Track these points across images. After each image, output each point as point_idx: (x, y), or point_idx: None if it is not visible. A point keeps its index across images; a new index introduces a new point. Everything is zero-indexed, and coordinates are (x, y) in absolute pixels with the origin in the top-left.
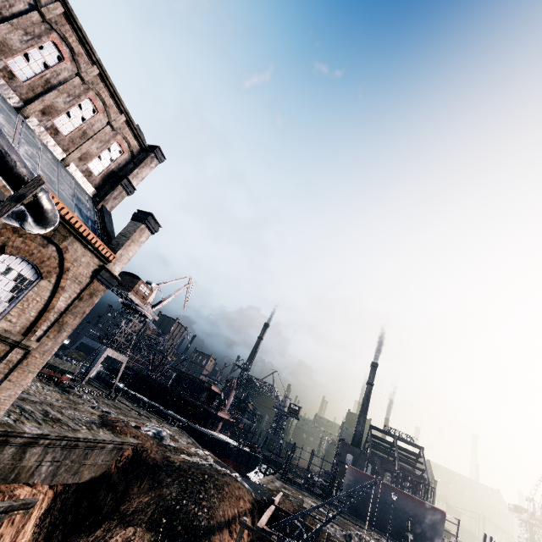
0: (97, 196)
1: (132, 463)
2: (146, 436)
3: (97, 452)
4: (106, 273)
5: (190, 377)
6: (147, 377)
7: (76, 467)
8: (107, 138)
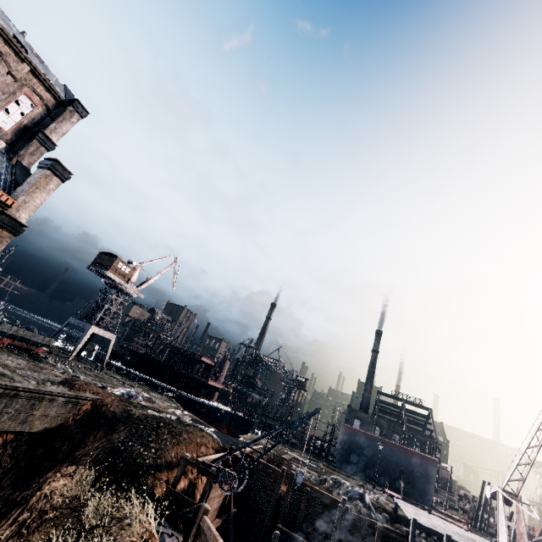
0: (11, 152)
1: (91, 416)
2: (108, 393)
3: (47, 404)
4: (7, 218)
5: (182, 351)
6: (141, 354)
7: (23, 416)
8: (12, 90)
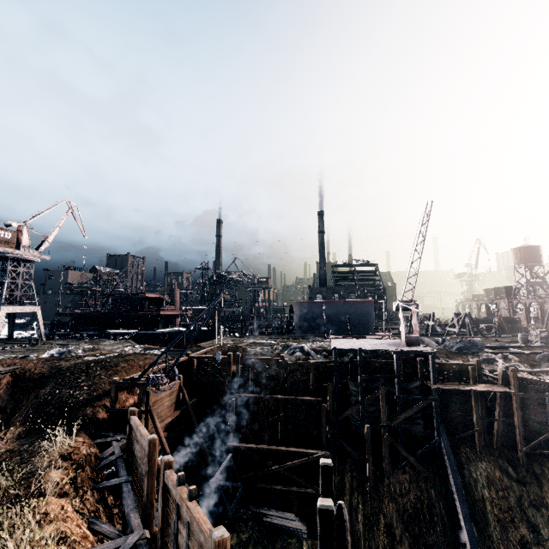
0: None
1: (16, 386)
2: (29, 360)
3: None
4: None
5: (124, 296)
6: (83, 314)
7: None
8: None
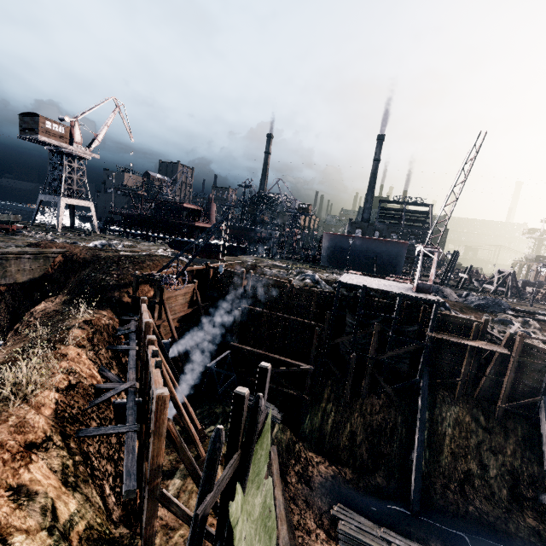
0: None
1: (67, 265)
2: (76, 246)
3: (17, 262)
4: None
5: (164, 203)
6: (130, 215)
7: None
8: None
